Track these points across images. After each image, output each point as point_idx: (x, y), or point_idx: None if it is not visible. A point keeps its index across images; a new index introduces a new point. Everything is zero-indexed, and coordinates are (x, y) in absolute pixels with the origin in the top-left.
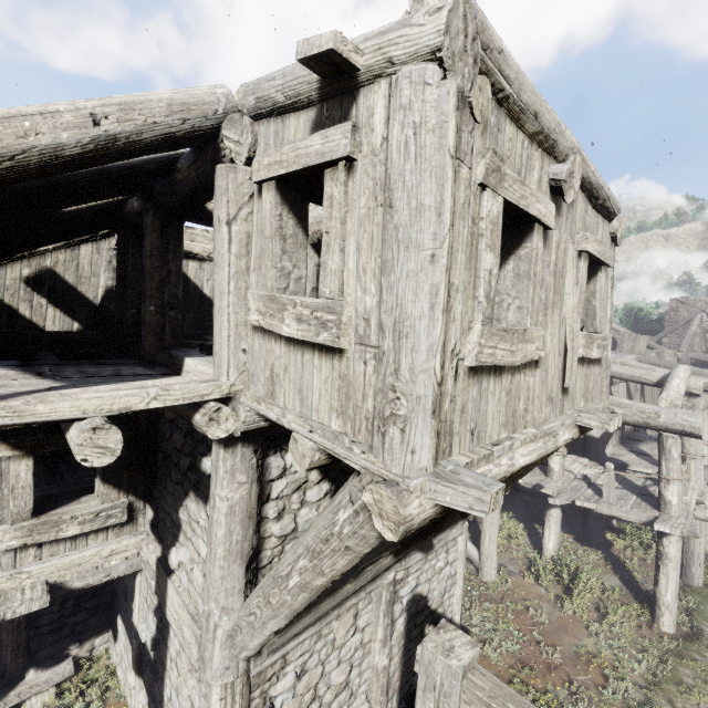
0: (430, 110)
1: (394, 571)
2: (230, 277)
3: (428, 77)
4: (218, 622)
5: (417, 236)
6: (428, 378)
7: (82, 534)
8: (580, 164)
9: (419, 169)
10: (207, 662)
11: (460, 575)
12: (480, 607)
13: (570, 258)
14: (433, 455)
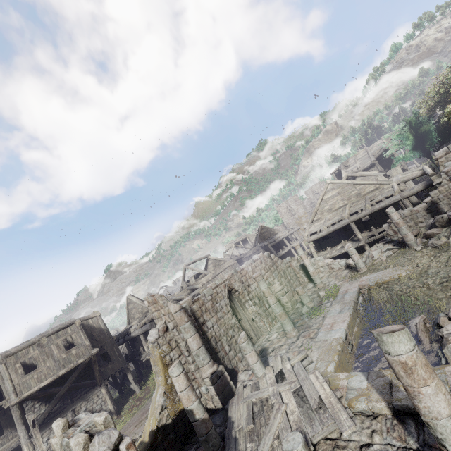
0: (1, 368)
1: (72, 409)
2: (2, 384)
3: (0, 366)
4: (21, 435)
5: (5, 379)
6: (11, 390)
7: (3, 442)
8: (44, 337)
9: (3, 373)
10: (22, 443)
11: (108, 399)
12: (130, 403)
13: (52, 347)
14: (15, 396)
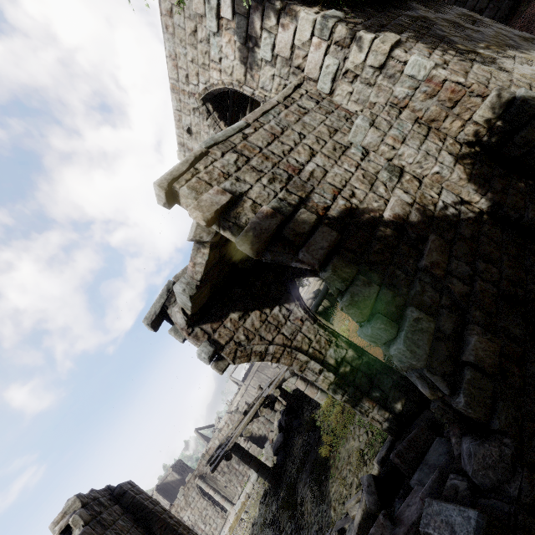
0: None
1: None
2: None
3: None
4: None
5: None
6: None
7: None
8: None
9: None
10: None
11: None
12: None
13: None
14: None
